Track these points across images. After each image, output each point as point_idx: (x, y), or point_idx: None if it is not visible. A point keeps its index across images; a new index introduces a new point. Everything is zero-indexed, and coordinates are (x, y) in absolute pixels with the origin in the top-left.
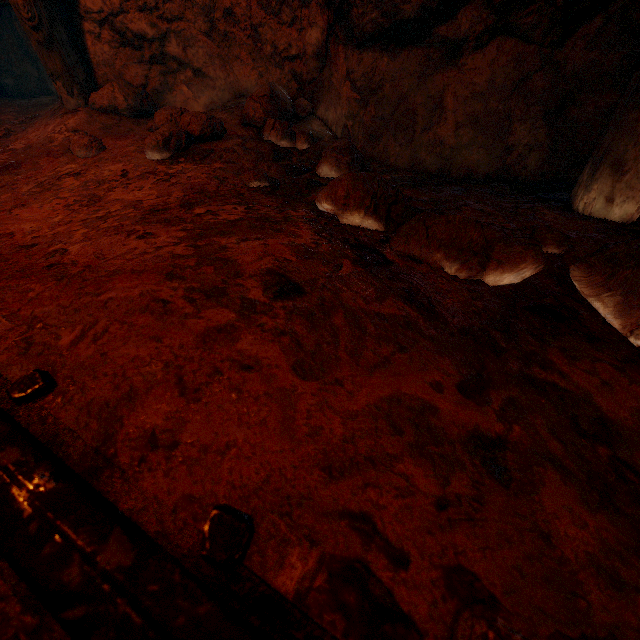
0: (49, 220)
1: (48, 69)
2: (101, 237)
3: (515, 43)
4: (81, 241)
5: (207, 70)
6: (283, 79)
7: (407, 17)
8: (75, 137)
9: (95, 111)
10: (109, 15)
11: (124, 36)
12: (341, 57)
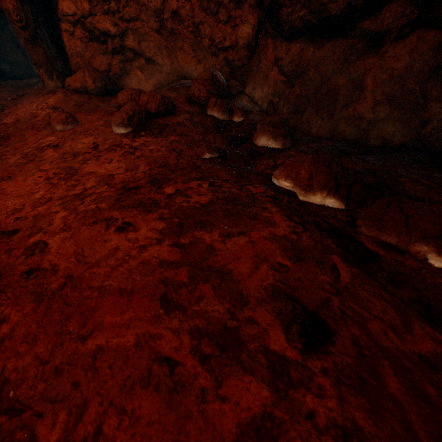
0: (31, 195)
1: (33, 59)
2: (80, 226)
3: (436, 34)
4: (60, 229)
5: (156, 58)
6: (217, 65)
7: (333, 14)
8: (54, 114)
9: (70, 91)
10: (81, 17)
11: (92, 33)
12: (270, 47)
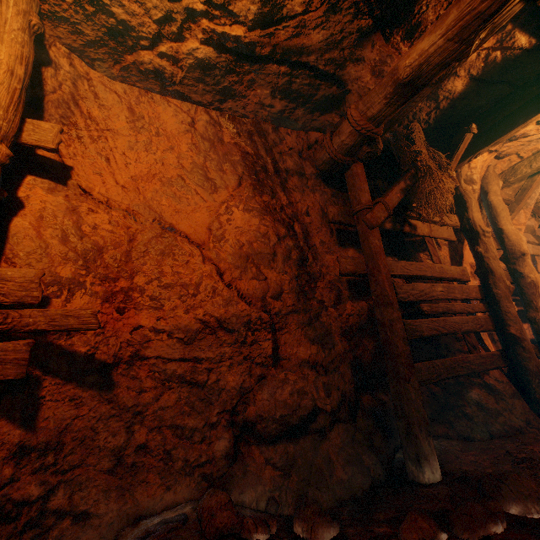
0: None
1: None
2: None
3: (342, 424)
4: None
5: (96, 507)
6: (192, 483)
7: (294, 423)
8: None
9: None
10: None
11: (0, 510)
12: (256, 452)
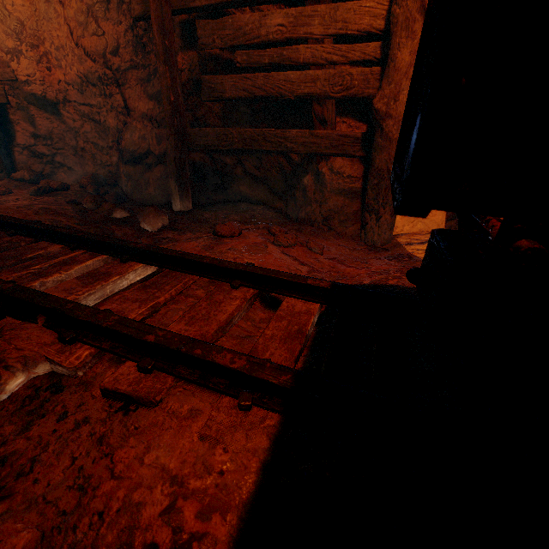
0: None
1: None
2: None
3: (164, 166)
4: None
5: (74, 168)
6: (106, 172)
7: (137, 156)
8: None
9: (13, 180)
10: (29, 146)
11: (35, 153)
12: (122, 166)
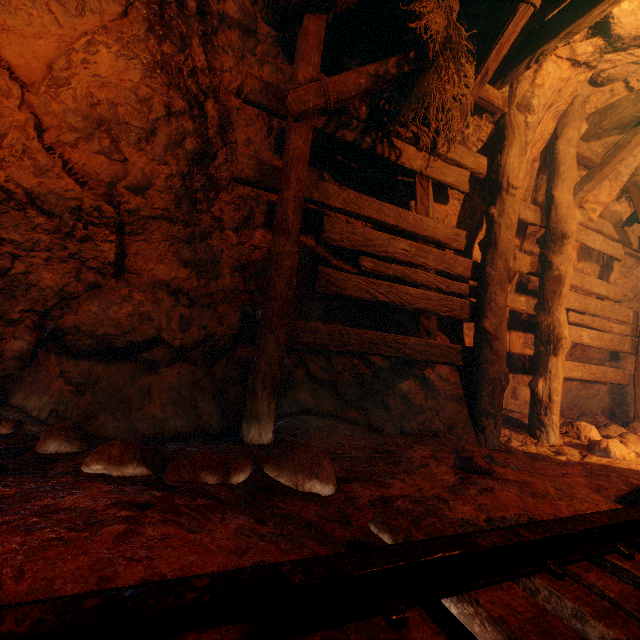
0: None
1: None
2: None
3: (190, 365)
4: None
5: None
6: None
7: (119, 346)
8: None
9: None
10: None
11: None
12: (54, 361)
